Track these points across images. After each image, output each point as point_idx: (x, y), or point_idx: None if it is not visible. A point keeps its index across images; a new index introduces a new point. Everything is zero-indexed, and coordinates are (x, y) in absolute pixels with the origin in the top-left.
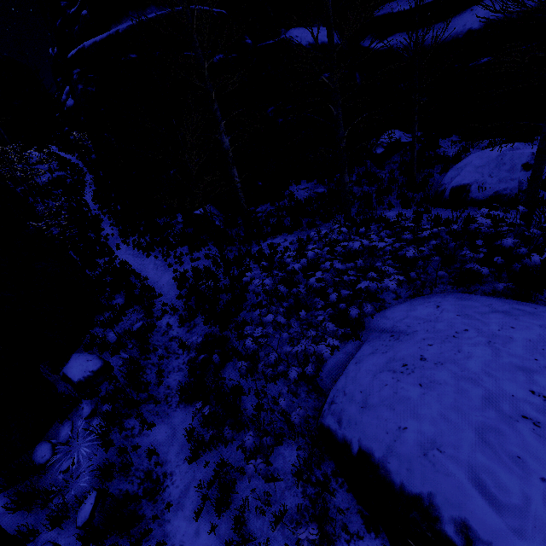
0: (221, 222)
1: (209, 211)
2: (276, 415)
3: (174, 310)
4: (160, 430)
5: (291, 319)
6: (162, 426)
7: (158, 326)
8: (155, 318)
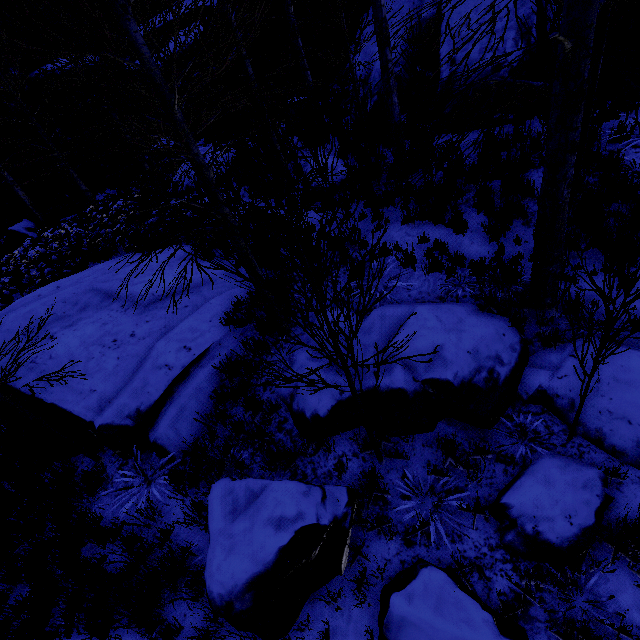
0: (36, 233)
1: (23, 225)
2: None
3: None
4: None
5: (28, 288)
6: None
7: None
8: None
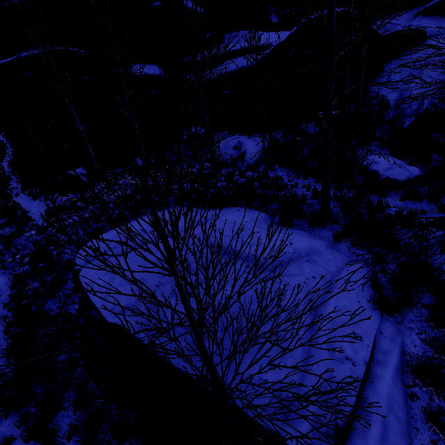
0: (87, 178)
1: (79, 171)
2: (54, 257)
3: (38, 227)
4: (2, 279)
5: (90, 222)
6: (4, 277)
7: (24, 235)
8: (24, 232)
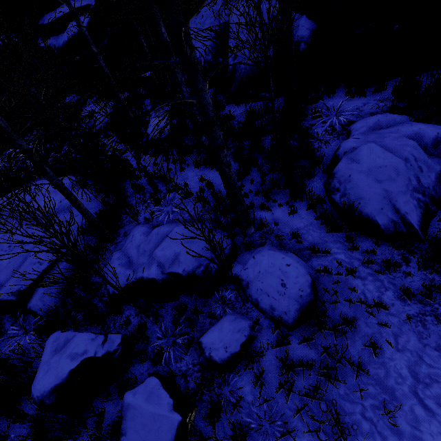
0: None
1: None
2: None
3: None
4: None
5: None
6: None
7: None
8: None
